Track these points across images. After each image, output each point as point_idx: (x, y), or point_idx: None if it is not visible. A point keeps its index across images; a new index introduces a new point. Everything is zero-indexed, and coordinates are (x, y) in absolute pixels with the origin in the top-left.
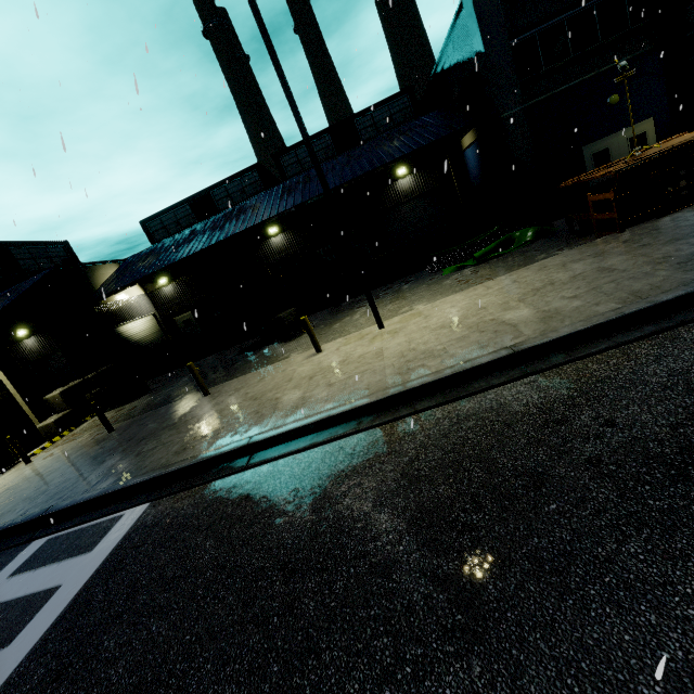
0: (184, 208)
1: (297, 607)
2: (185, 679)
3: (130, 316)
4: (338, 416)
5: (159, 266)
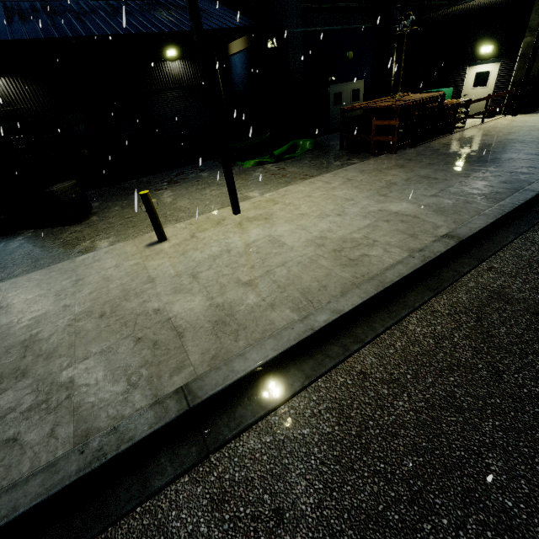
0: None
1: None
2: None
3: None
4: (324, 329)
5: None
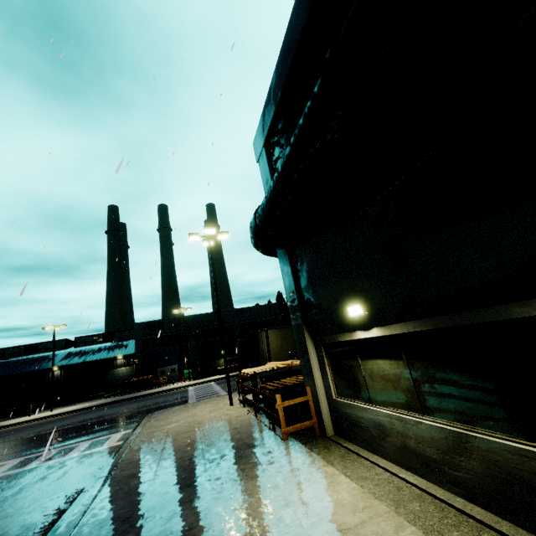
0: (21, 348)
1: None
2: None
3: None
4: (18, 423)
5: None
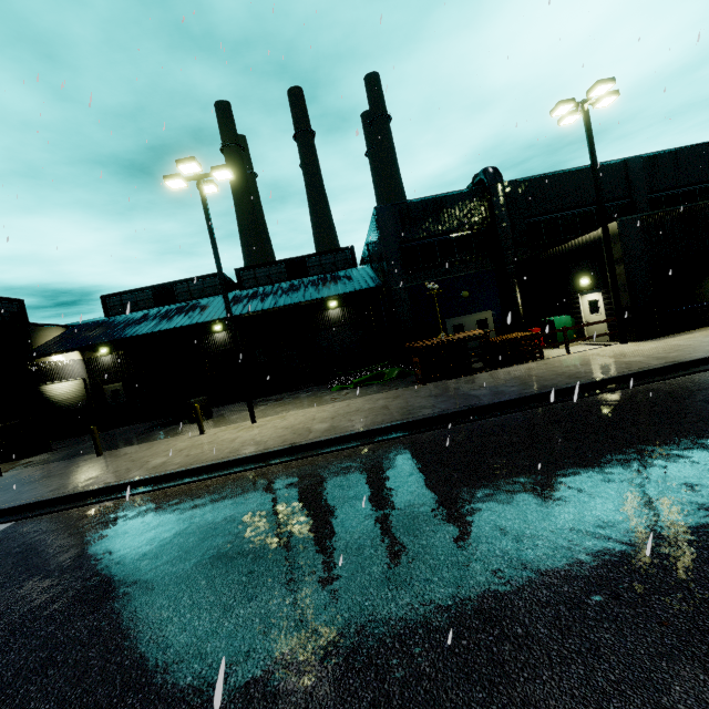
0: (146, 293)
1: (84, 555)
2: (5, 583)
3: (59, 377)
4: (175, 474)
5: (103, 339)
